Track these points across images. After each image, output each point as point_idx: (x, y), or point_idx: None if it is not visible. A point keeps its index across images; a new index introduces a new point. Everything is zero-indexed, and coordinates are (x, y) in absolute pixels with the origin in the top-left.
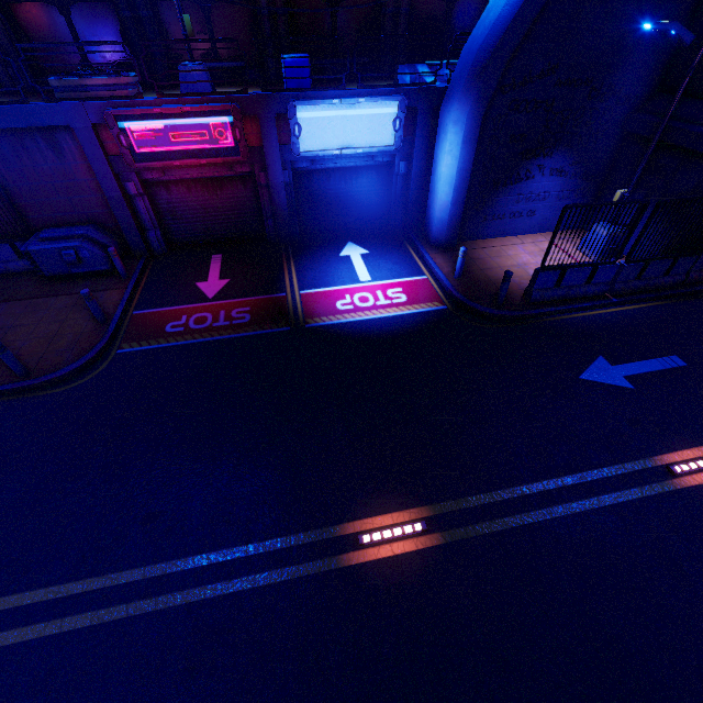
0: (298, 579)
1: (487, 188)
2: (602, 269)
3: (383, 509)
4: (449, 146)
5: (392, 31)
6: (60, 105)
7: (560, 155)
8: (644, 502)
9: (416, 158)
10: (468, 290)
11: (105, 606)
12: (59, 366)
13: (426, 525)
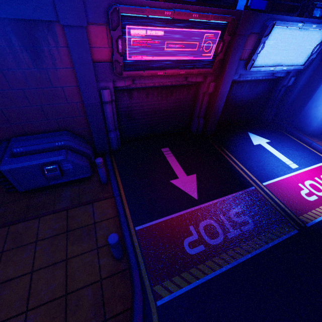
0: None
1: None
2: None
3: None
4: None
5: None
6: None
7: None
8: None
9: (306, 75)
10: None
11: None
12: None
13: None
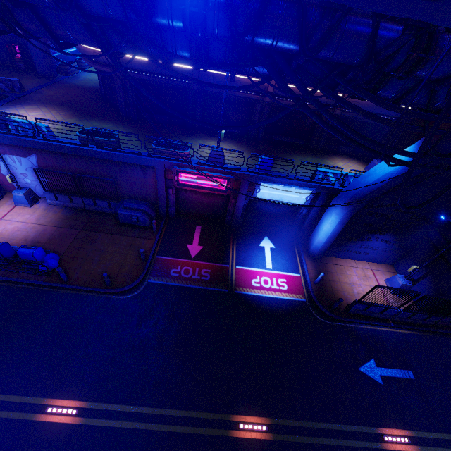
0: (211, 435)
1: (345, 239)
2: (389, 310)
3: (251, 413)
4: (331, 221)
5: (321, 129)
6: (154, 160)
7: (389, 235)
8: (365, 450)
9: (313, 211)
10: (319, 294)
11: (138, 421)
12: (124, 284)
13: (267, 428)
